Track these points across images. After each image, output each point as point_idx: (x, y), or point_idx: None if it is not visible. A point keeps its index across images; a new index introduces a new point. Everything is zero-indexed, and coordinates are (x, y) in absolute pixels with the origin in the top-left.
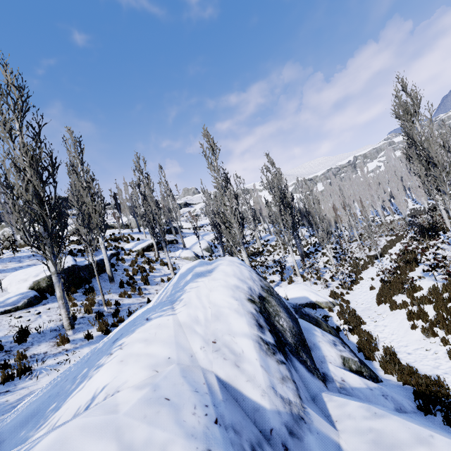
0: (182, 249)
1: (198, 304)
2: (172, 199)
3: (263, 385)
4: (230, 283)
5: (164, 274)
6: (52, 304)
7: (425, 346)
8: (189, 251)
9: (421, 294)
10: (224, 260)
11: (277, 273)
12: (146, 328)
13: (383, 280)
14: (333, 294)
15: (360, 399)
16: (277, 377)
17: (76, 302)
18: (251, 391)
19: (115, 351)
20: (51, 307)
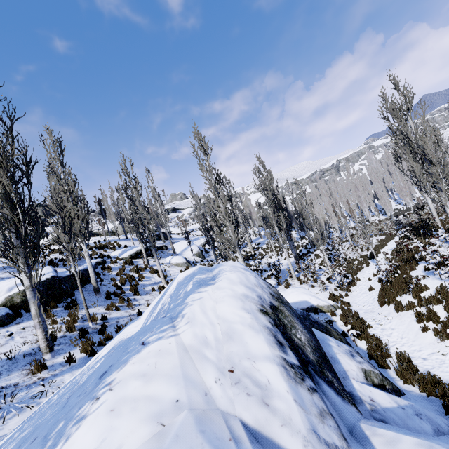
0: (172, 255)
1: (204, 320)
2: (160, 203)
3: (303, 430)
4: (238, 292)
5: (155, 282)
6: (27, 323)
7: (440, 350)
8: (180, 257)
9: (428, 294)
10: (226, 265)
11: (273, 276)
12: (142, 357)
13: (382, 280)
14: (332, 296)
15: (395, 422)
16: (315, 413)
17: (56, 319)
18: (289, 441)
19: (102, 395)
20: (26, 326)
